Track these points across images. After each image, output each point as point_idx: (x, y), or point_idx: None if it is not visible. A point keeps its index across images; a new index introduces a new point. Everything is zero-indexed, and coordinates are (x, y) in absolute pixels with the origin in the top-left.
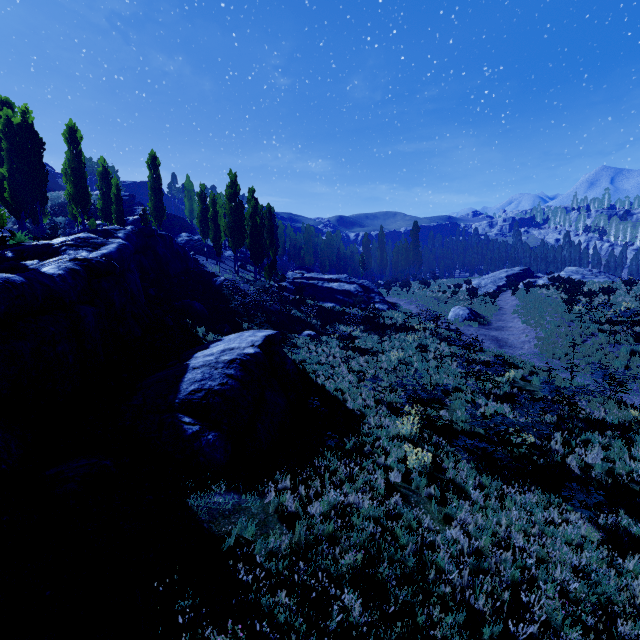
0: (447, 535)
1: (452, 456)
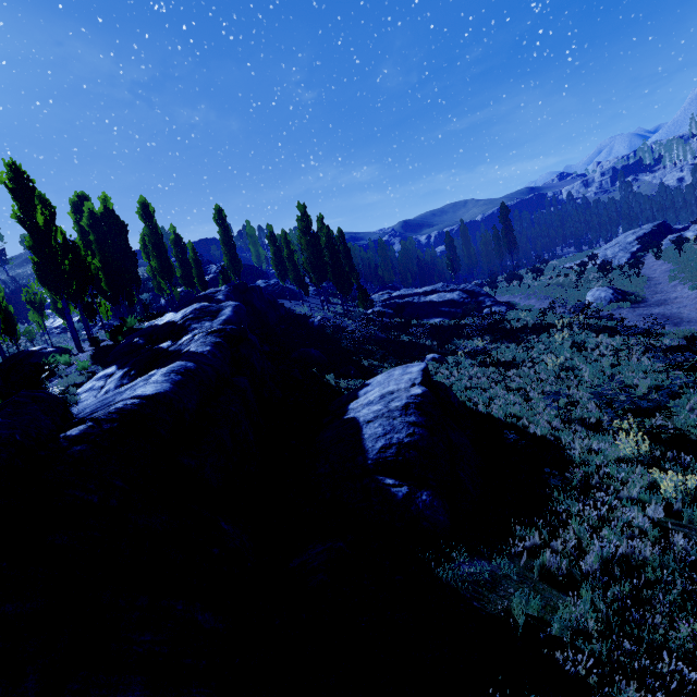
0: None
1: None
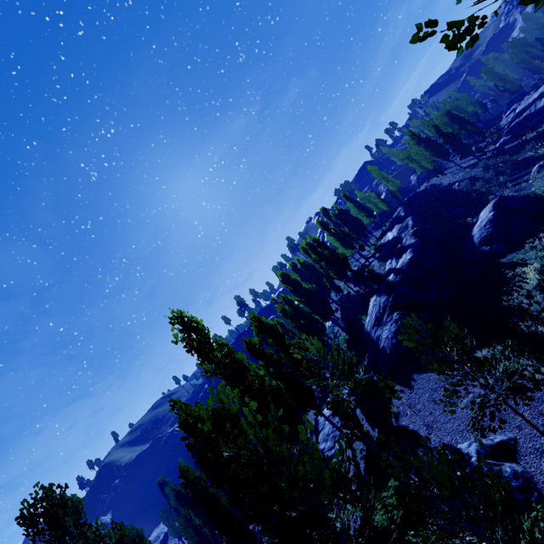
0: None
1: None
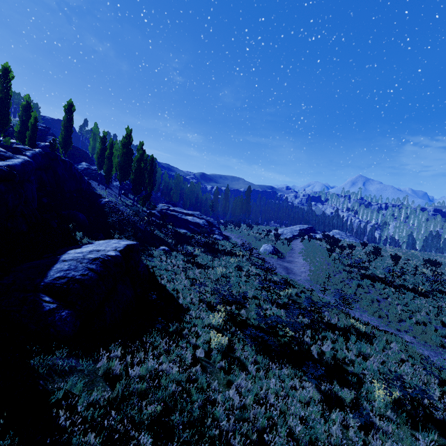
0: (226, 395)
1: (242, 341)
